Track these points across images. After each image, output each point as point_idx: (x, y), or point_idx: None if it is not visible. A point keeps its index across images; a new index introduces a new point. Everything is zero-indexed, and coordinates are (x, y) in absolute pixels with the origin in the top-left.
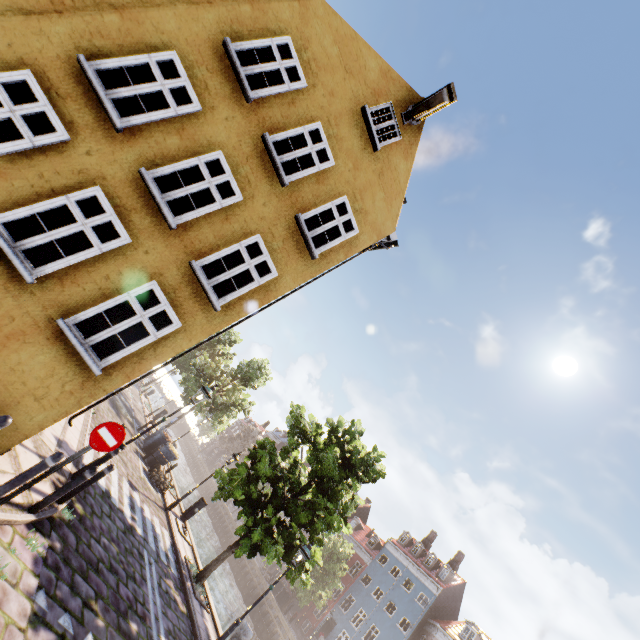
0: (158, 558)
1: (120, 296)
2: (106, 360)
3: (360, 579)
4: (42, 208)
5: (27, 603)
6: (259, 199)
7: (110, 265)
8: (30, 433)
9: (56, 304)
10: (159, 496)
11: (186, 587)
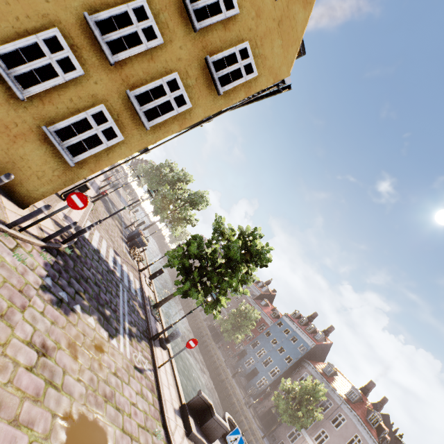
0: (129, 290)
1: (81, 114)
2: (77, 158)
3: (264, 333)
4: (21, 44)
5: (39, 279)
6: (176, 43)
7: (72, 91)
8: (38, 199)
9: (41, 117)
10: (135, 264)
11: (146, 308)
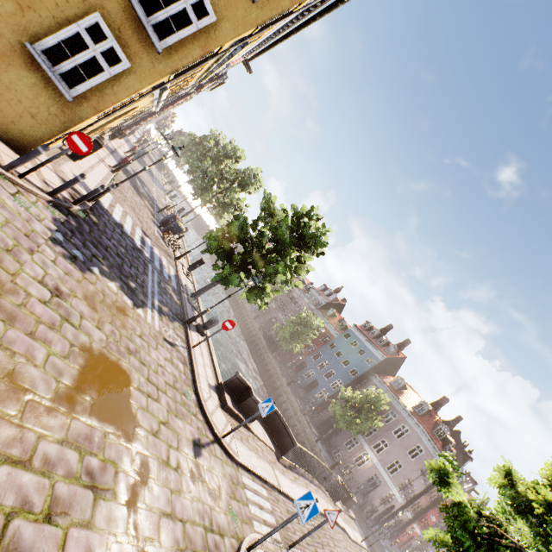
0: (161, 274)
1: (71, 27)
2: (74, 90)
3: (328, 345)
4: None
5: (48, 232)
6: None
7: None
8: (36, 144)
9: (22, 30)
10: (170, 251)
11: (182, 295)
